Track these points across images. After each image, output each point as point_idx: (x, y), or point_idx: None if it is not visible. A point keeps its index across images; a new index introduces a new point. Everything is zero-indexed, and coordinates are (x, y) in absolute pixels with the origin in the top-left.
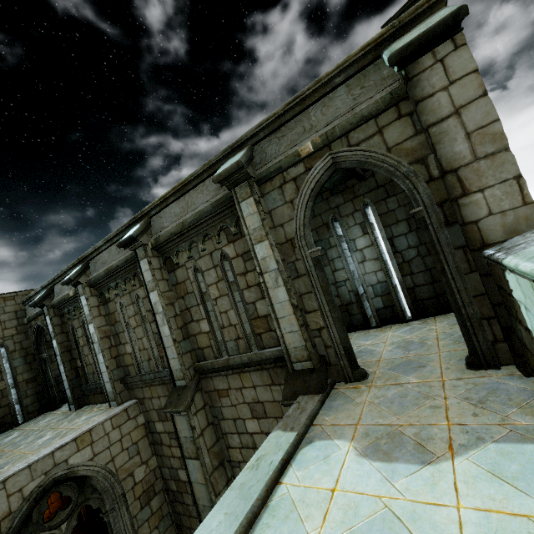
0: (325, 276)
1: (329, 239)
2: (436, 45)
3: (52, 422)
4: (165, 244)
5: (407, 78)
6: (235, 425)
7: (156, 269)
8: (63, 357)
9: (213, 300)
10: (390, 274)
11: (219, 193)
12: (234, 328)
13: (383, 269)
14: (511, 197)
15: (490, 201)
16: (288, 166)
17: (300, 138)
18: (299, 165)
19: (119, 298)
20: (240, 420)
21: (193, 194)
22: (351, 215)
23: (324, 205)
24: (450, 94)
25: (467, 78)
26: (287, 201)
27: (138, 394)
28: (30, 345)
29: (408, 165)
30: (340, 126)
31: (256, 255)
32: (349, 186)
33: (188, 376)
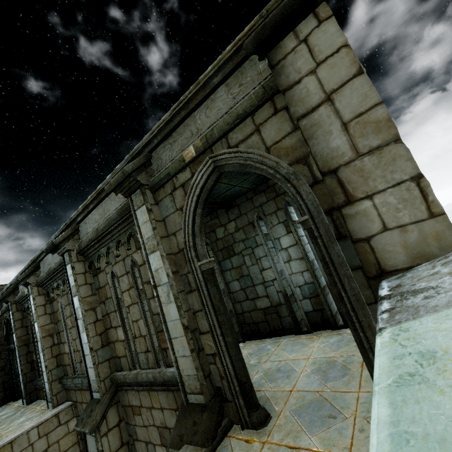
0: (218, 292)
1: (256, 238)
2: (297, 23)
3: (0, 419)
4: (87, 249)
5: (271, 65)
6: (147, 449)
7: (79, 274)
8: (20, 351)
9: (126, 308)
10: (318, 275)
11: (125, 200)
12: (144, 339)
13: (309, 270)
14: (411, 205)
15: (382, 211)
16: (175, 172)
17: (189, 142)
18: (186, 170)
19: (60, 298)
20: (151, 445)
21: (108, 201)
22: (274, 214)
23: (249, 204)
24: (318, 78)
25: (336, 56)
26: (177, 208)
27: (73, 396)
28: (2, 336)
29: (287, 166)
30: (218, 127)
31: (150, 266)
32: (270, 185)
33: (102, 389)
